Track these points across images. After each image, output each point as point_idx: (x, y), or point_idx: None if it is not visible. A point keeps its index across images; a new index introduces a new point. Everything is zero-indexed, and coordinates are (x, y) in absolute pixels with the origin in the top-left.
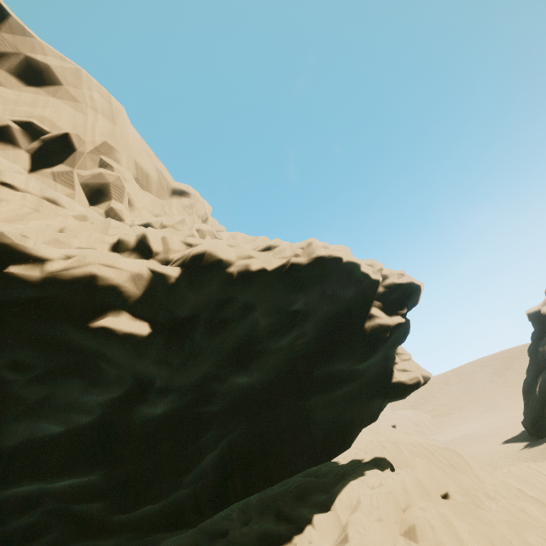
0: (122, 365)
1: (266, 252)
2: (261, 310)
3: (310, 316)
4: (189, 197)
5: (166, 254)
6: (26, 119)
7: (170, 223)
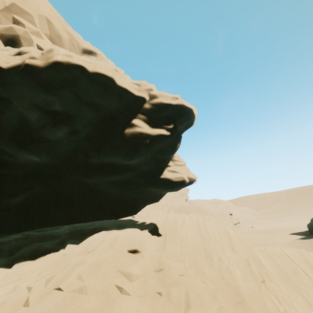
0: None
1: (13, 56)
2: (21, 105)
3: (75, 118)
4: (96, 56)
5: None
6: None
7: None
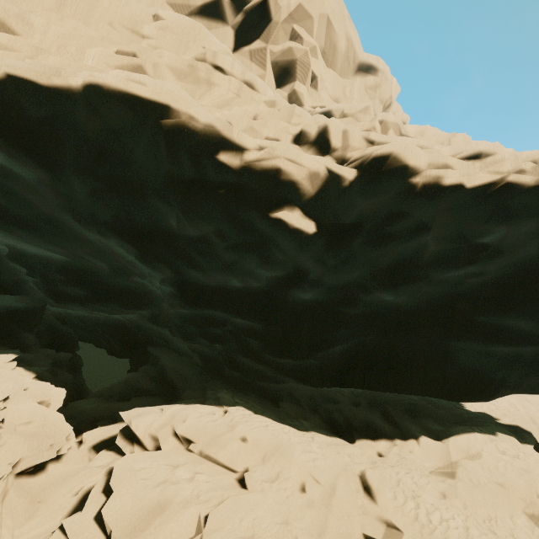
0: (287, 254)
1: (471, 162)
2: (436, 233)
3: (502, 255)
4: (376, 74)
5: (344, 151)
6: None
7: (351, 112)
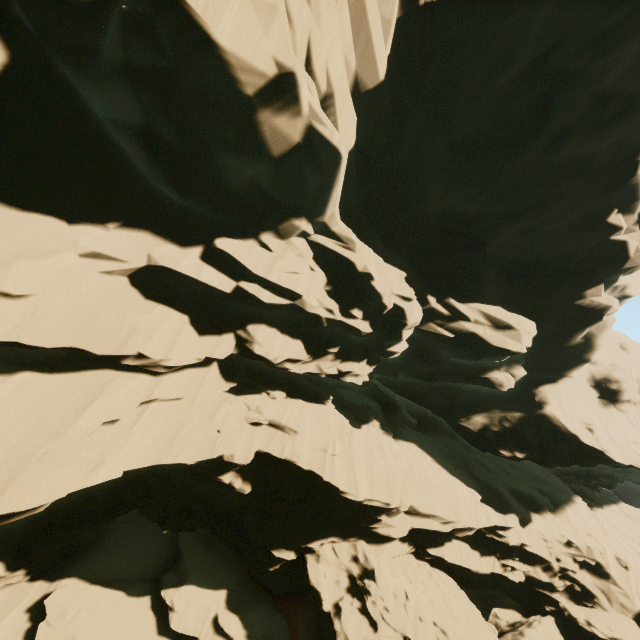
0: None
1: None
2: None
3: None
4: None
5: None
6: (632, 281)
7: None
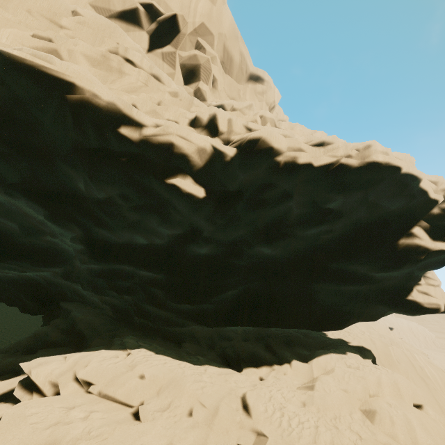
0: (183, 214)
1: (317, 148)
2: (297, 200)
3: (343, 217)
4: (263, 83)
5: (229, 135)
6: (149, 1)
7: (239, 107)
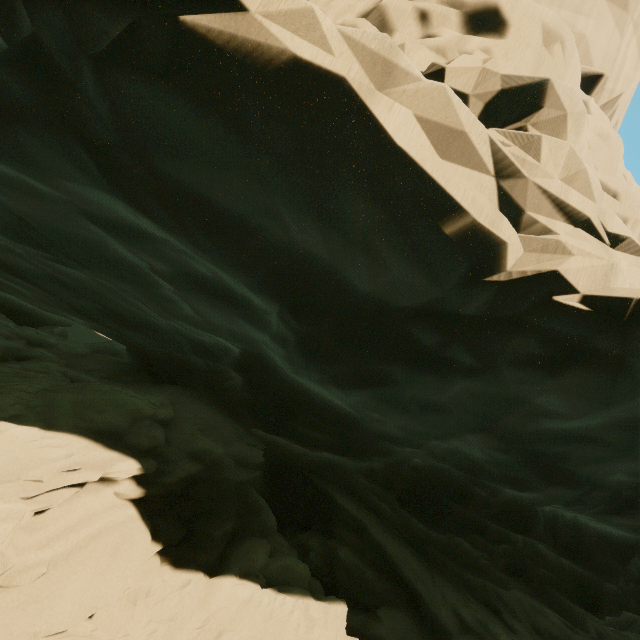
0: None
1: None
2: None
3: None
4: None
5: None
6: None
7: None
